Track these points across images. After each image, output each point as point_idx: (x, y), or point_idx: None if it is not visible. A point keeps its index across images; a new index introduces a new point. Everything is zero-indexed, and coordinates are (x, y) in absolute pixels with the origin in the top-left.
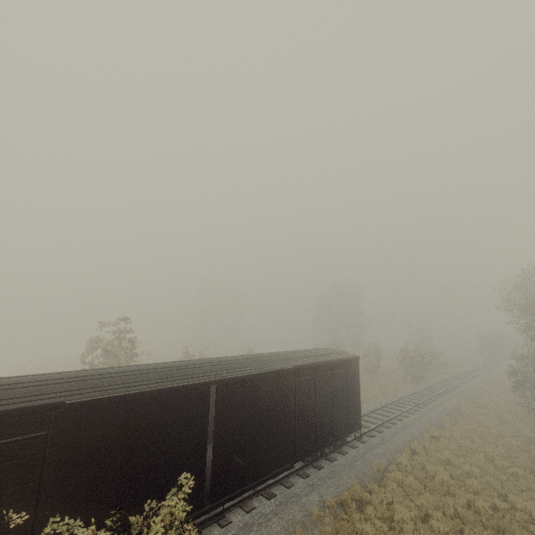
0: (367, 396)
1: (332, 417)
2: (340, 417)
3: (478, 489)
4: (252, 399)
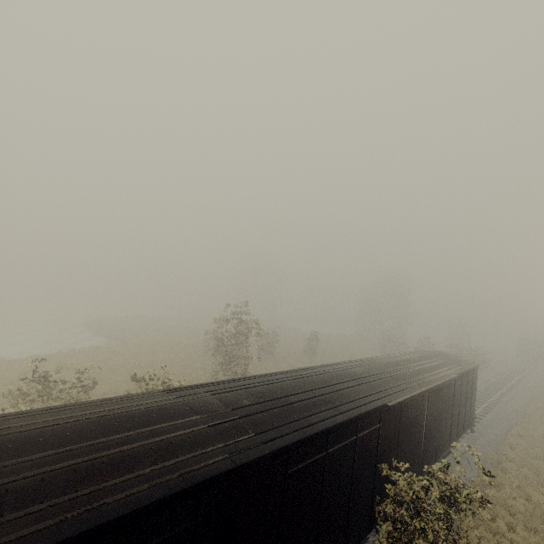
0: None
1: (464, 414)
2: (467, 414)
3: None
4: (439, 400)
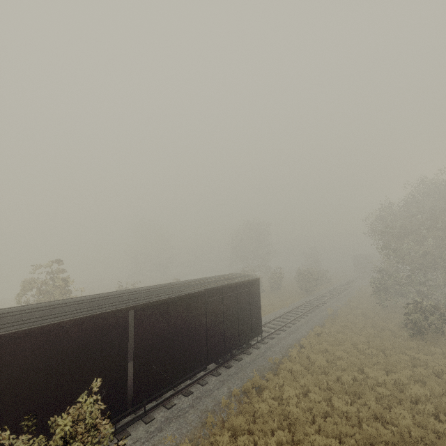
0: (271, 308)
1: (238, 327)
2: (245, 326)
3: (345, 367)
4: (167, 319)
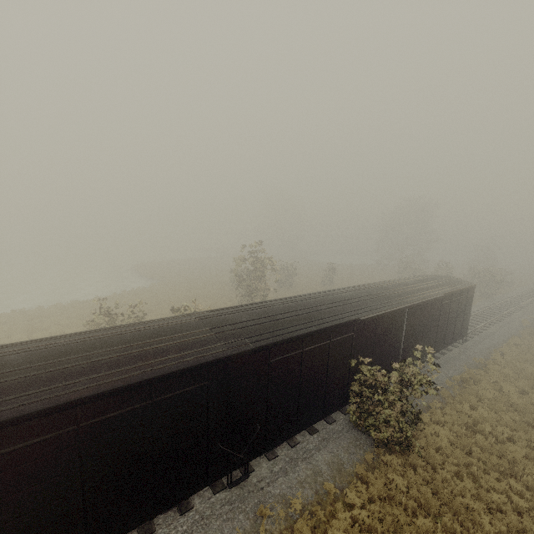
0: None
1: (454, 328)
2: (457, 328)
3: None
4: (421, 316)
